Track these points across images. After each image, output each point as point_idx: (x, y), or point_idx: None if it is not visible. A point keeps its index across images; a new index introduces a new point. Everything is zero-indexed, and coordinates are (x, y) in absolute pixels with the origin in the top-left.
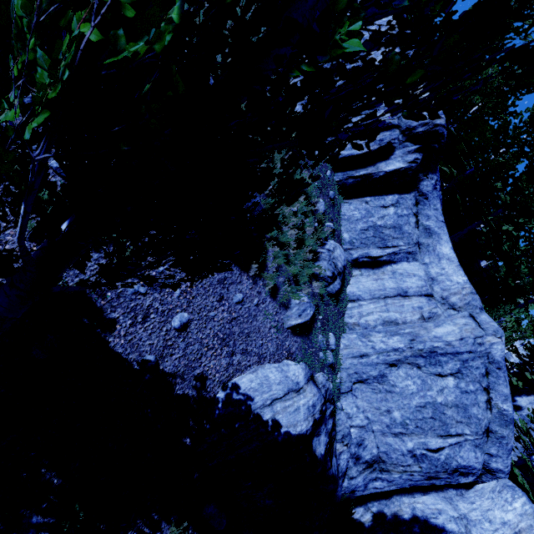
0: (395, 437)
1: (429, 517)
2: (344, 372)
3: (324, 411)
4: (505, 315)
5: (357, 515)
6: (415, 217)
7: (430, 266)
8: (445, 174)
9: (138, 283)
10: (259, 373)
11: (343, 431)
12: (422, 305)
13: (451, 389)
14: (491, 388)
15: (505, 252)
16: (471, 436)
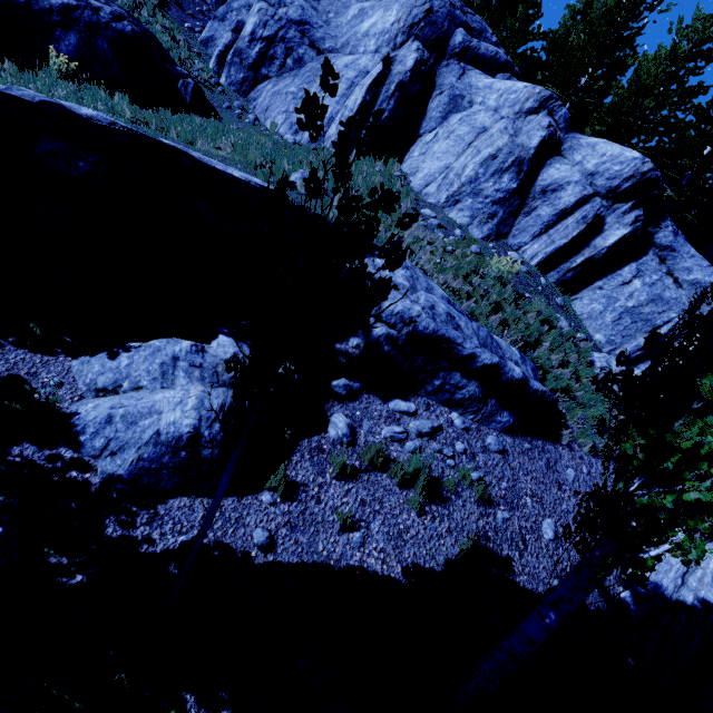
0: None
1: None
2: None
3: None
4: None
5: None
6: (669, 276)
7: None
8: None
9: (499, 510)
10: None
11: None
12: None
13: None
14: None
15: None
16: None
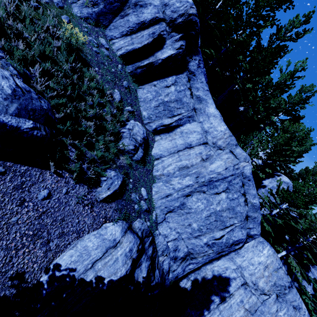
0: (196, 239)
1: (221, 274)
2: (158, 209)
3: (141, 248)
4: (253, 139)
5: (183, 284)
6: (189, 90)
7: (204, 123)
8: (209, 55)
9: None
10: (78, 246)
11: (162, 248)
12: (201, 151)
13: (224, 200)
14: (246, 193)
15: (250, 100)
16: (238, 224)
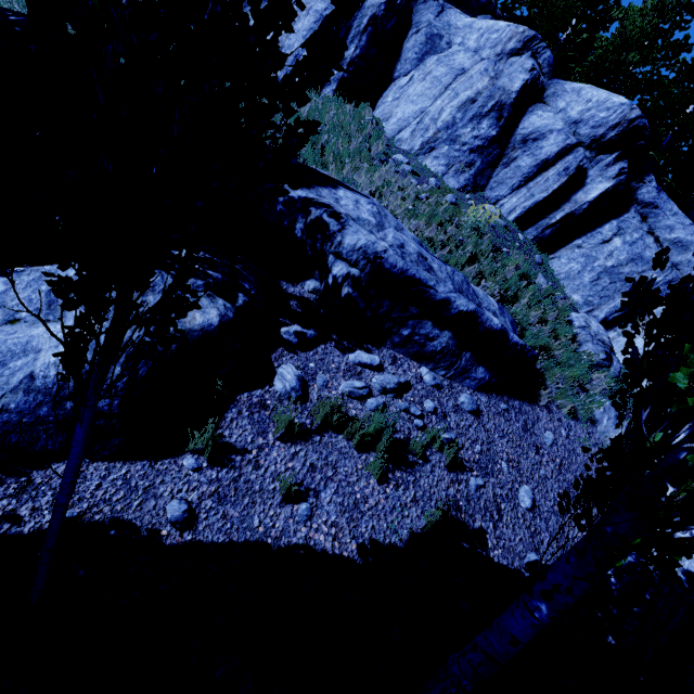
0: None
1: None
2: None
3: None
4: None
5: None
6: (650, 235)
7: None
8: None
9: (471, 476)
10: None
11: None
12: None
13: None
14: None
15: None
16: None
